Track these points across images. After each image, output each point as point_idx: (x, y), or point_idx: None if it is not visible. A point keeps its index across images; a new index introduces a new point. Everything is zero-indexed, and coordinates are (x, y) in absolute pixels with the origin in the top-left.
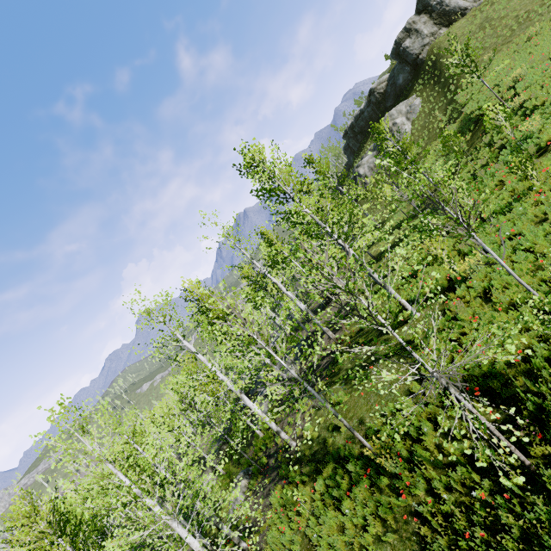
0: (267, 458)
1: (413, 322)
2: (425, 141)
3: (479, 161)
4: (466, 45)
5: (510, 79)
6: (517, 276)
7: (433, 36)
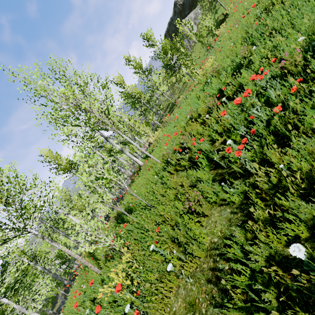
0: None
1: None
2: None
3: None
4: None
5: None
6: (145, 151)
7: None
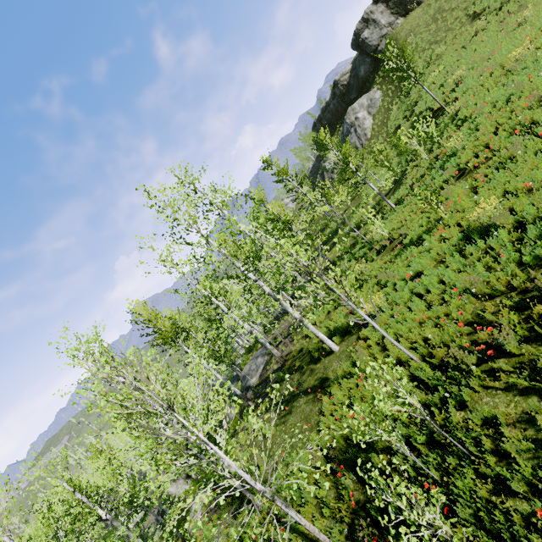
0: None
1: (333, 356)
2: (384, 138)
3: (420, 169)
4: (401, 49)
5: (451, 81)
6: (393, 340)
7: (391, 26)
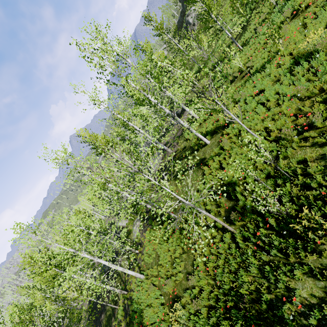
0: (146, 213)
1: (206, 147)
2: None
3: (262, 15)
4: None
5: None
6: (249, 130)
7: None
